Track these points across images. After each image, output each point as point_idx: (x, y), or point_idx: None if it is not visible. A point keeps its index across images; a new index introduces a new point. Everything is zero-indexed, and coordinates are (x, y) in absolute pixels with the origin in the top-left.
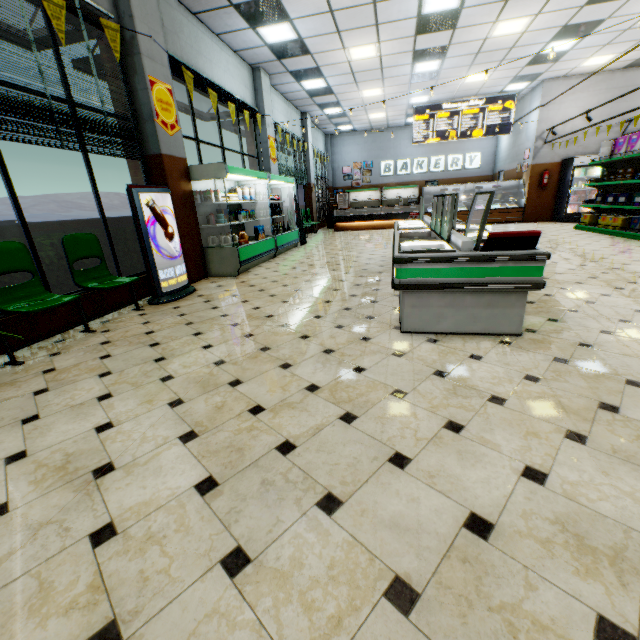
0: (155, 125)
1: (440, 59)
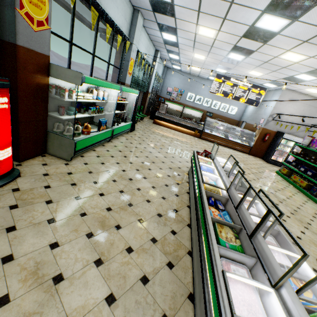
0: (15, 14)
1: (245, 56)
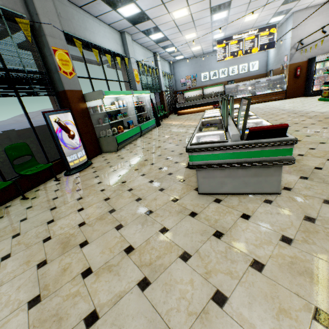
0: (59, 74)
1: (227, 10)
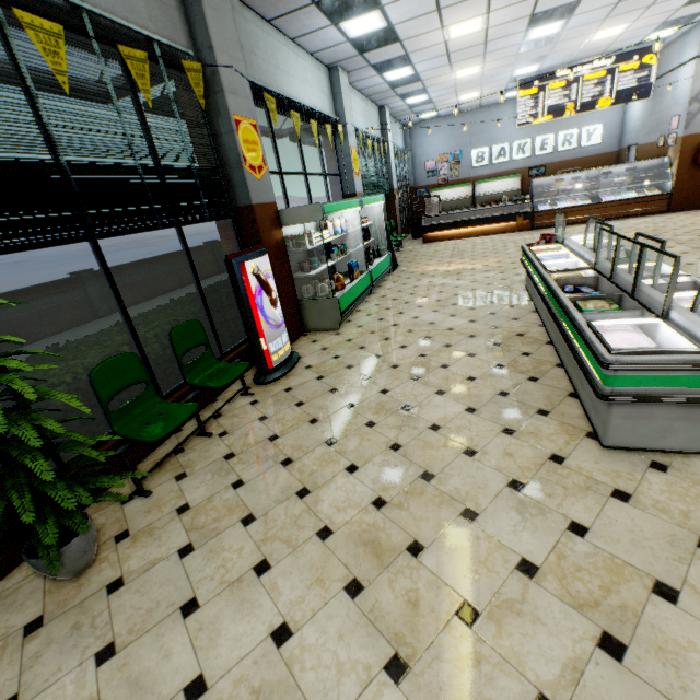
0: (244, 172)
1: (565, 18)
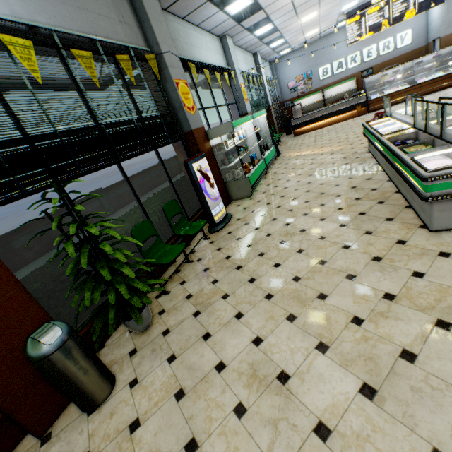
0: (184, 112)
1: None
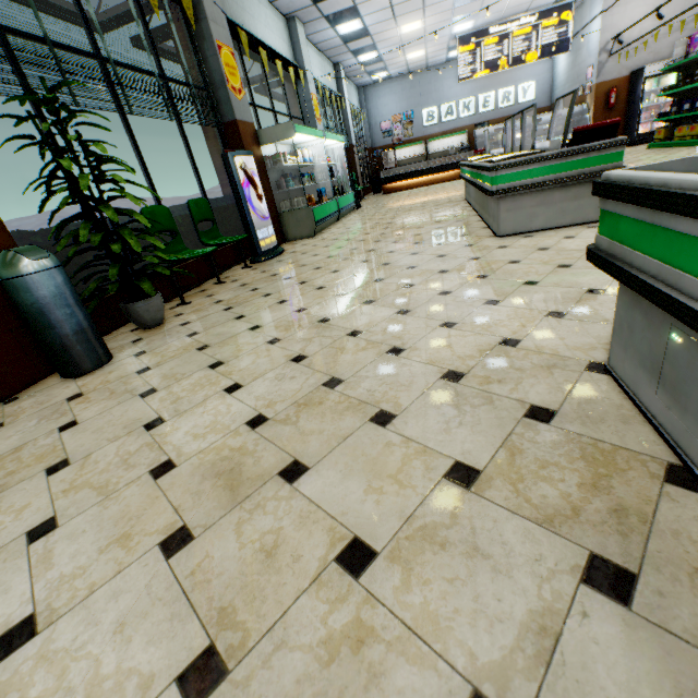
0: (228, 91)
1: None
